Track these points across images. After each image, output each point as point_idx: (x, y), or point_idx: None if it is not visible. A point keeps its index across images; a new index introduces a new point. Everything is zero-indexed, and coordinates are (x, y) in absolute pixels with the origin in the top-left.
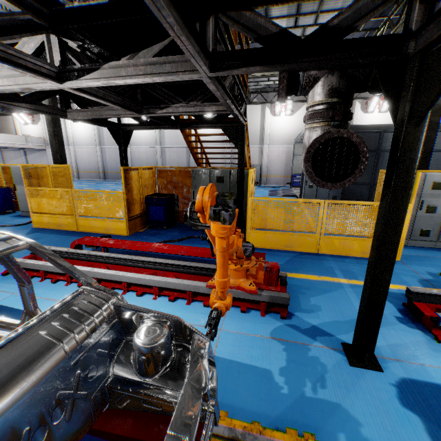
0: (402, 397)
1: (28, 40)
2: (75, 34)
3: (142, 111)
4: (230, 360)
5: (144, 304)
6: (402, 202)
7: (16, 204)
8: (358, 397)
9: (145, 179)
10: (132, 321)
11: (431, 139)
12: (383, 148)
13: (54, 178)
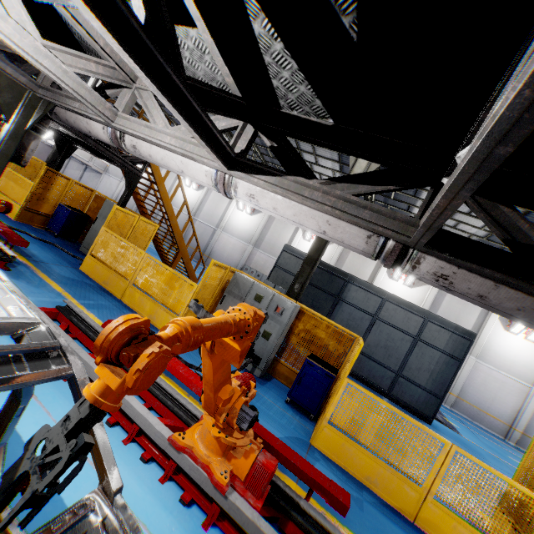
0: None
1: None
2: None
3: None
4: None
5: None
6: None
7: None
8: None
9: (76, 193)
10: None
11: (307, 272)
12: (343, 297)
13: None
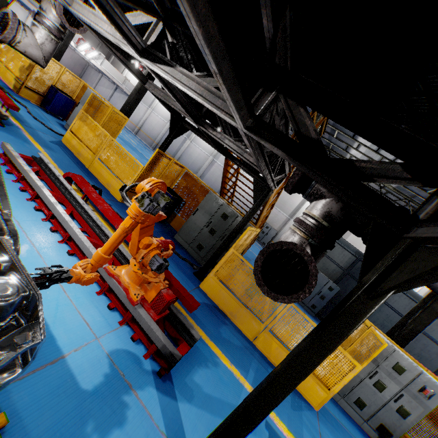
0: None
1: (144, 14)
2: (176, 34)
3: (199, 121)
4: (71, 373)
5: (64, 264)
6: (316, 356)
7: (69, 115)
8: None
9: (171, 171)
10: (1, 266)
11: (423, 323)
12: None
13: (109, 118)
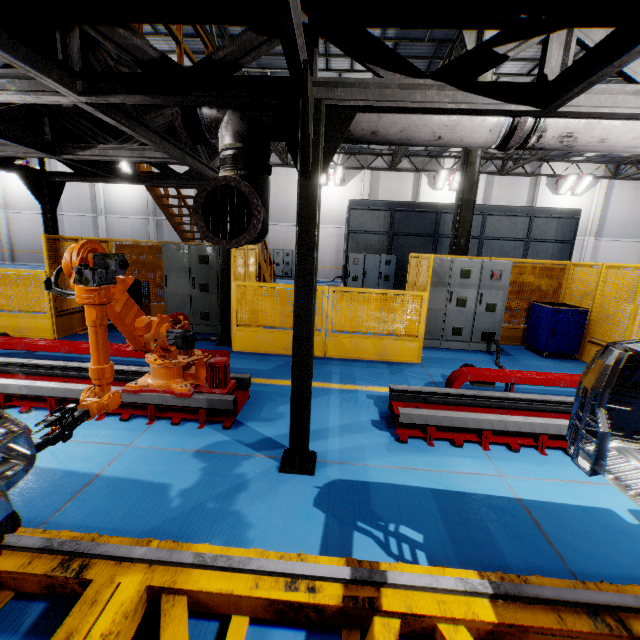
0: (320, 497)
1: None
2: None
3: (55, 151)
4: (119, 478)
5: (27, 423)
6: (308, 265)
7: None
8: (266, 503)
9: None
10: None
11: (468, 220)
12: (441, 233)
13: None
